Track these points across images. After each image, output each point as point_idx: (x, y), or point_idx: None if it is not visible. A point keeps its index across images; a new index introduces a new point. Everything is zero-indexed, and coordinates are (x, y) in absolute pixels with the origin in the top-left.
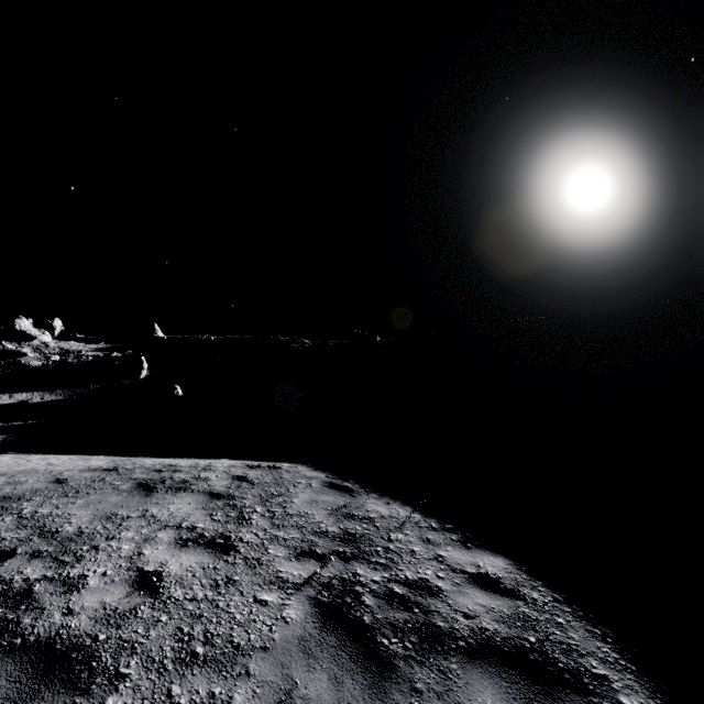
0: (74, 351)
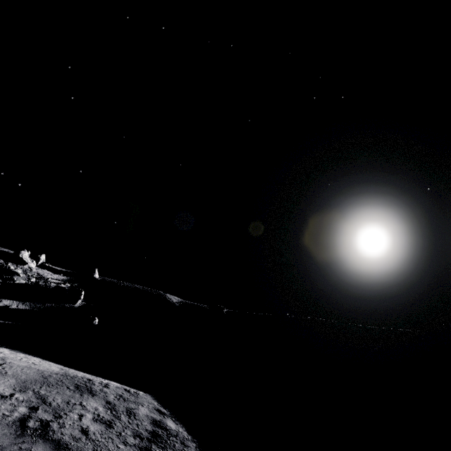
0: (45, 277)
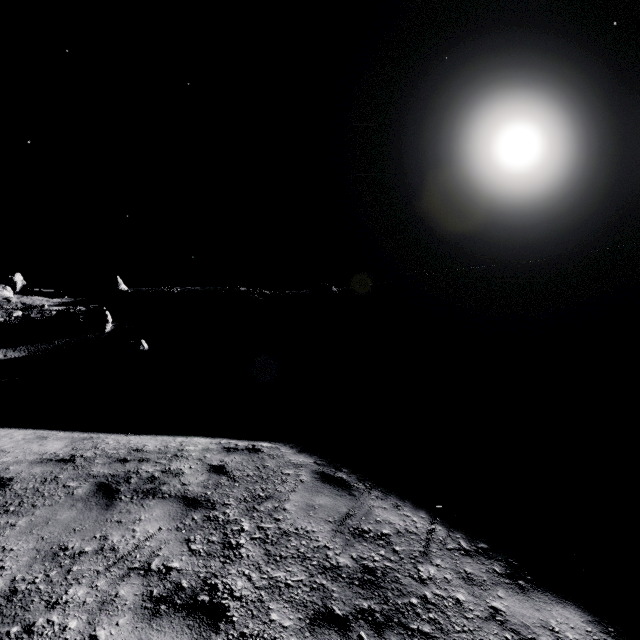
0: (37, 306)
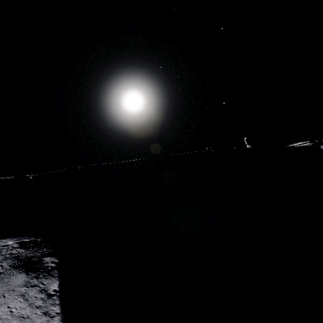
0: None
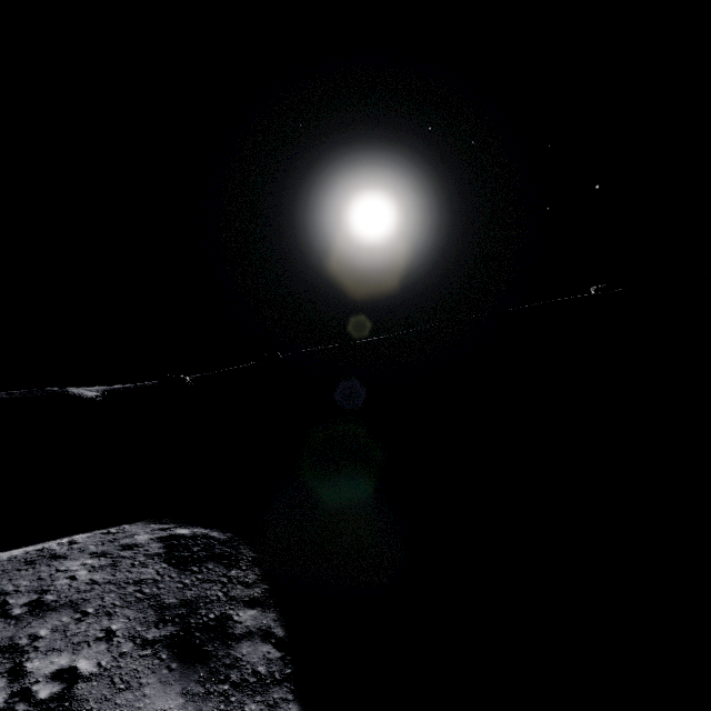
0: None
